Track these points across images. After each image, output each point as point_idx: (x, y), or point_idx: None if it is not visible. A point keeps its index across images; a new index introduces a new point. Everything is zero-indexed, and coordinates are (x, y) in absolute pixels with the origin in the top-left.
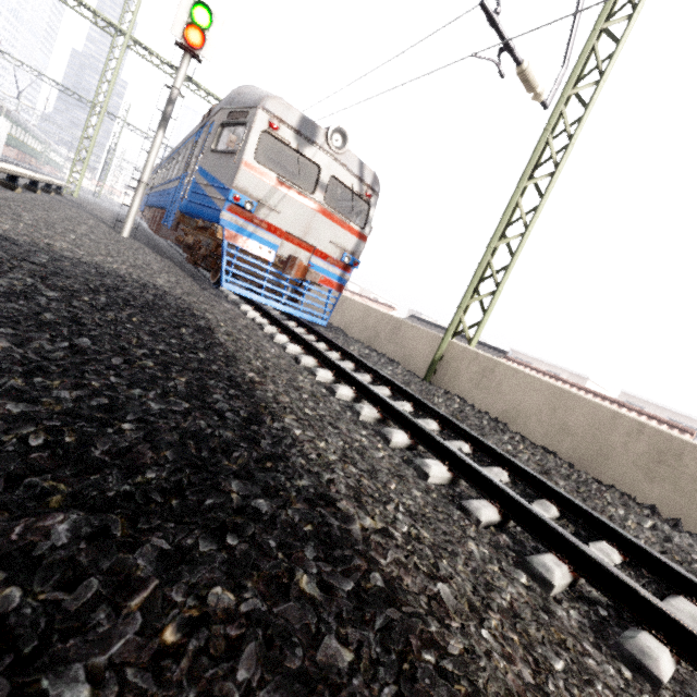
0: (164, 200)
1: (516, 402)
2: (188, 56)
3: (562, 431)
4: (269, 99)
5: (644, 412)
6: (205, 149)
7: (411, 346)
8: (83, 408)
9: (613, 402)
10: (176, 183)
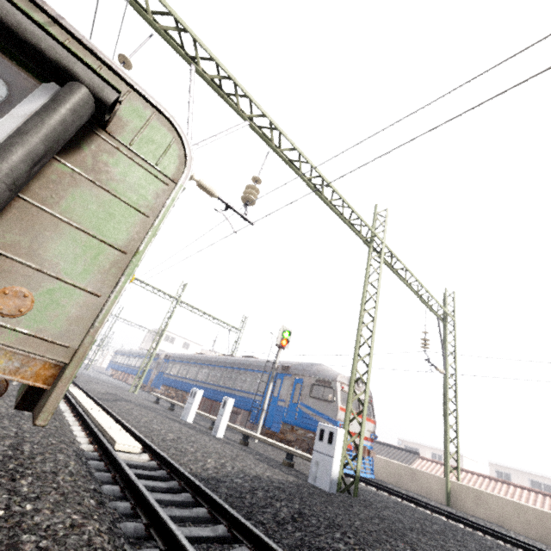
0: (240, 404)
1: (500, 512)
2: (281, 349)
3: (527, 524)
4: (339, 377)
5: (523, 486)
6: (303, 394)
7: (427, 485)
8: (497, 548)
9: (502, 482)
10: (259, 398)
